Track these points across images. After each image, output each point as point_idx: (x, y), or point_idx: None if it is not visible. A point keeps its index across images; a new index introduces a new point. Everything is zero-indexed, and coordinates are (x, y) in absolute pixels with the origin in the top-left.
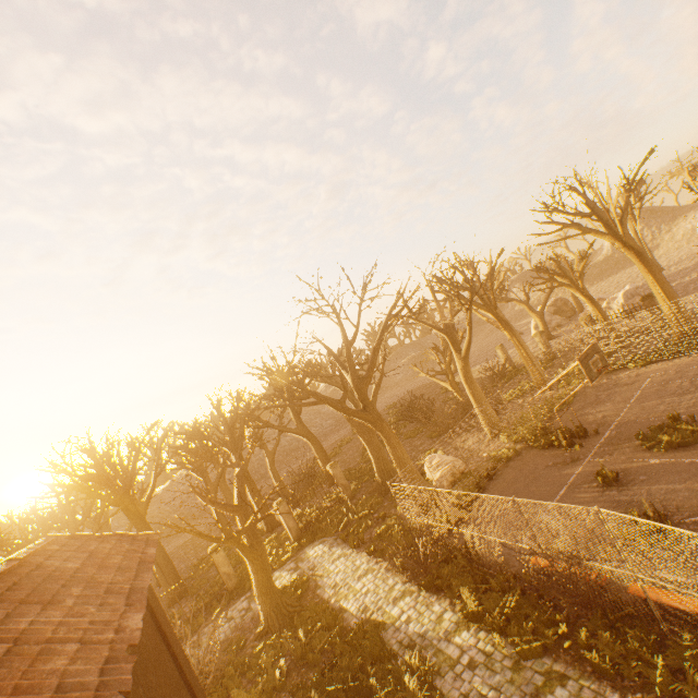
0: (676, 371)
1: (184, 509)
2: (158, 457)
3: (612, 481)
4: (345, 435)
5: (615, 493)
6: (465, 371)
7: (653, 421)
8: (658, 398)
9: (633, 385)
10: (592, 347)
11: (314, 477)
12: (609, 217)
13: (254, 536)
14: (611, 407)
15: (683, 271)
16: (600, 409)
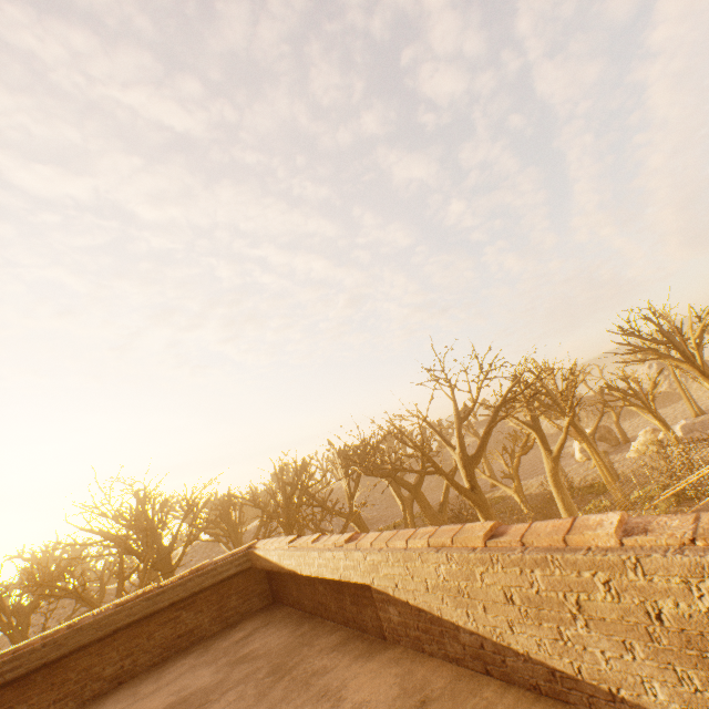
0: None
1: None
2: (195, 522)
3: None
4: None
5: None
6: (554, 472)
7: None
8: None
9: None
10: None
11: None
12: (685, 347)
13: None
14: None
15: None
16: None
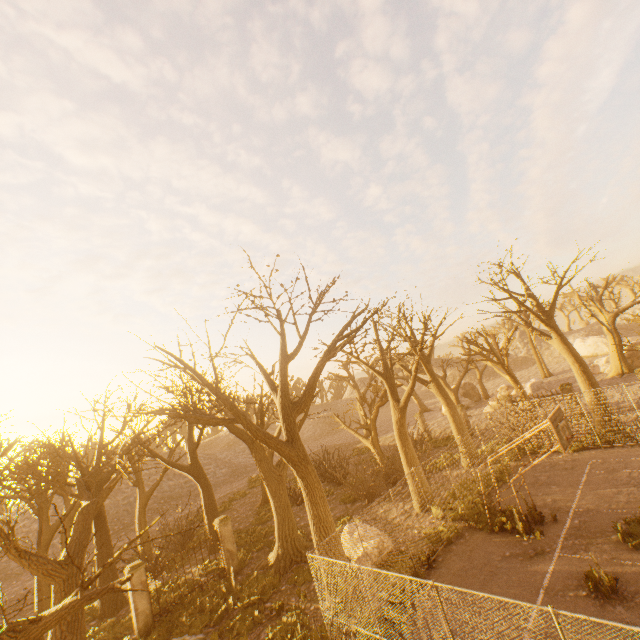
0: (617, 460)
1: (0, 562)
2: None
3: (609, 590)
4: (239, 488)
5: (622, 611)
6: (400, 424)
7: (621, 512)
8: (611, 486)
9: (573, 469)
10: (558, 410)
11: (192, 535)
12: (538, 303)
13: (72, 626)
14: (558, 490)
15: (571, 377)
16: (546, 491)
